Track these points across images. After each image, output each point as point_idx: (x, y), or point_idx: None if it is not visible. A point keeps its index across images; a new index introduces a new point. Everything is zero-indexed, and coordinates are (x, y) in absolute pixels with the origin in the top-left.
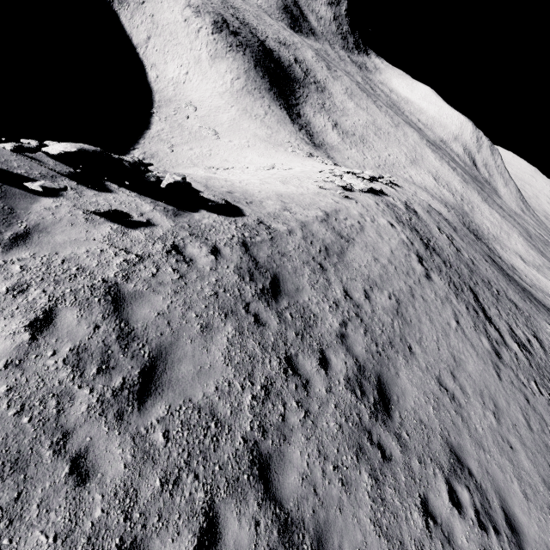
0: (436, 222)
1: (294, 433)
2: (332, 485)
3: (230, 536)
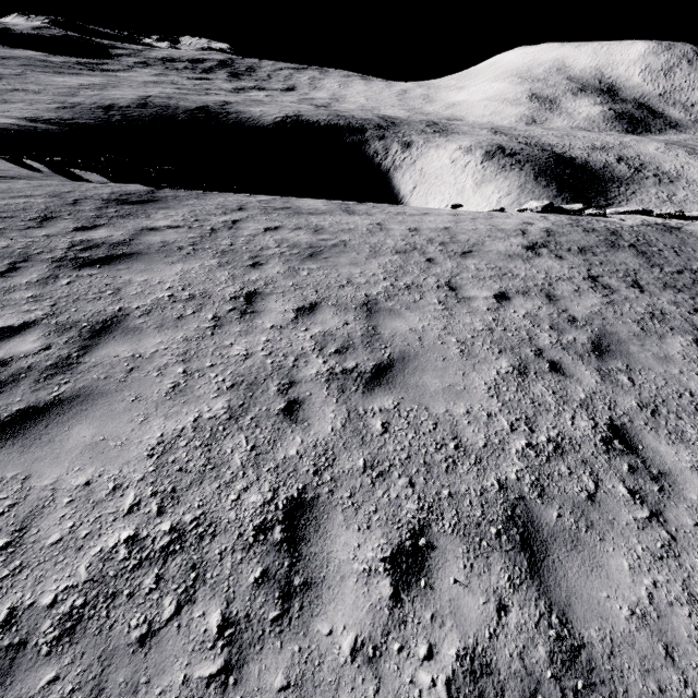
0: None
1: None
2: None
3: None
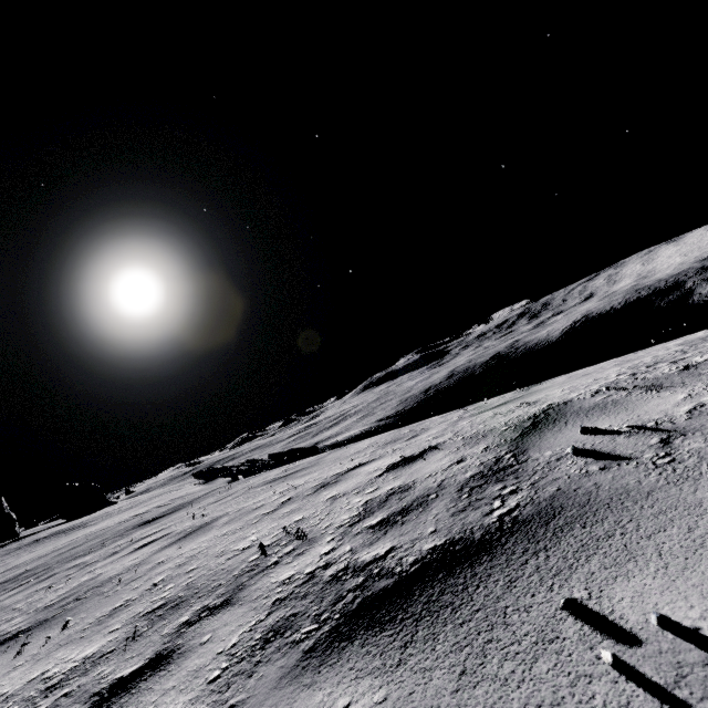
0: None
1: None
2: None
3: None
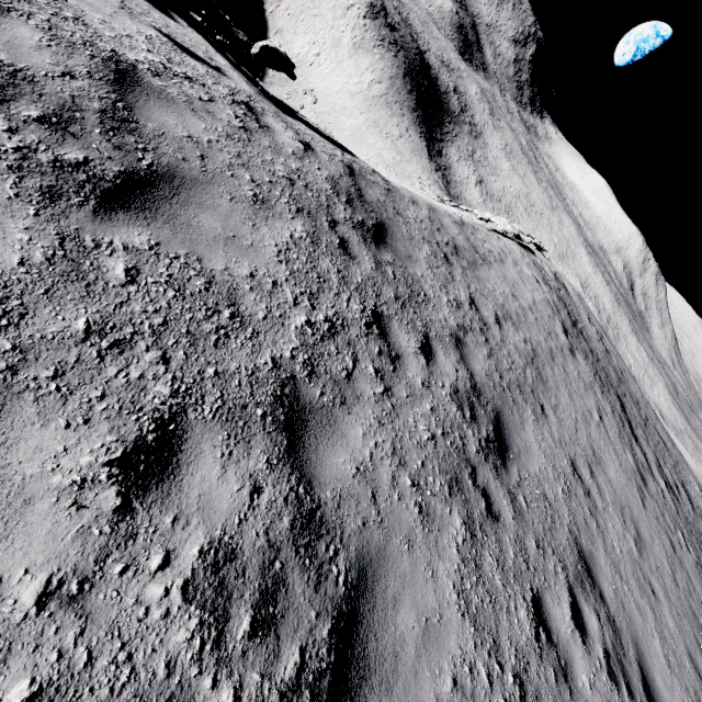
0: (586, 310)
1: (360, 403)
2: (403, 504)
3: (196, 482)
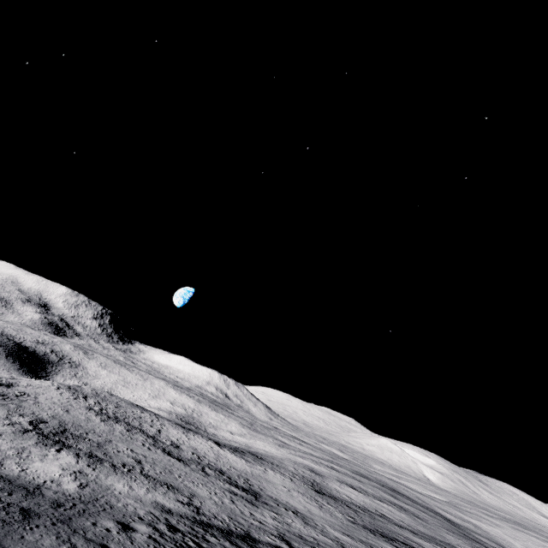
0: (94, 390)
1: None
2: None
3: None
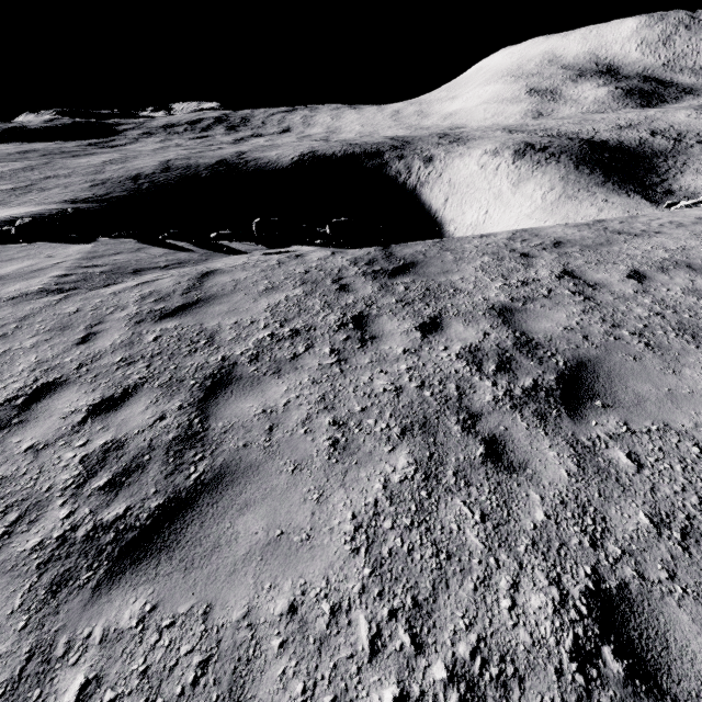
0: None
1: (297, 372)
2: (309, 437)
3: (126, 413)
